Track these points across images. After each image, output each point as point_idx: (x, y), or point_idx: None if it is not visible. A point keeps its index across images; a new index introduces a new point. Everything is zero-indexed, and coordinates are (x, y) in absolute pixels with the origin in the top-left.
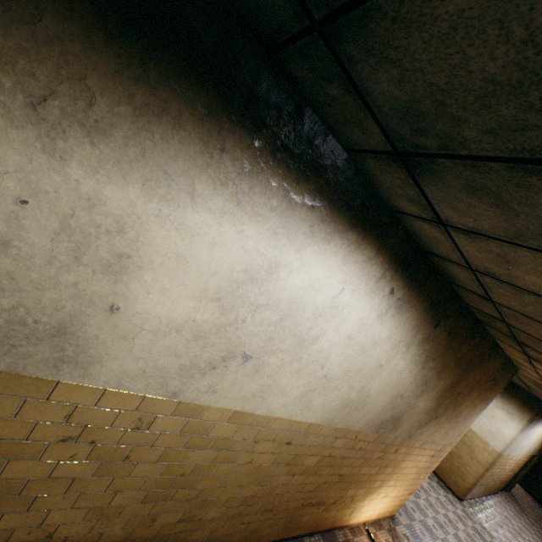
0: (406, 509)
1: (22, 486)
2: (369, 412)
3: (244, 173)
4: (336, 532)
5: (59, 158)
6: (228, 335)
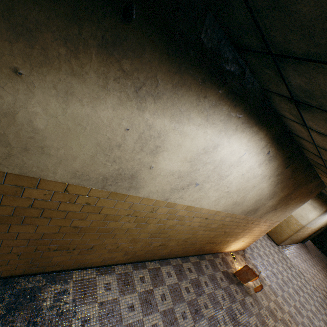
0: (250, 247)
1: (112, 230)
2: (244, 206)
3: (212, 106)
4: (218, 254)
5: (142, 111)
6: (191, 176)
